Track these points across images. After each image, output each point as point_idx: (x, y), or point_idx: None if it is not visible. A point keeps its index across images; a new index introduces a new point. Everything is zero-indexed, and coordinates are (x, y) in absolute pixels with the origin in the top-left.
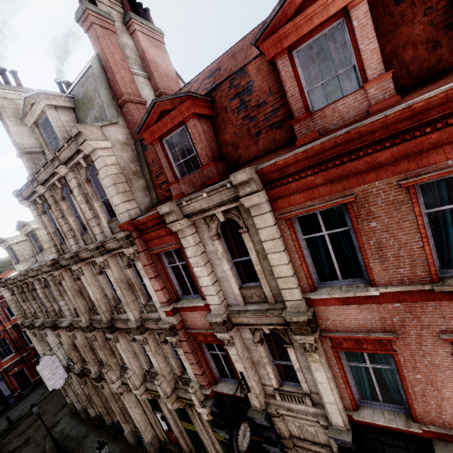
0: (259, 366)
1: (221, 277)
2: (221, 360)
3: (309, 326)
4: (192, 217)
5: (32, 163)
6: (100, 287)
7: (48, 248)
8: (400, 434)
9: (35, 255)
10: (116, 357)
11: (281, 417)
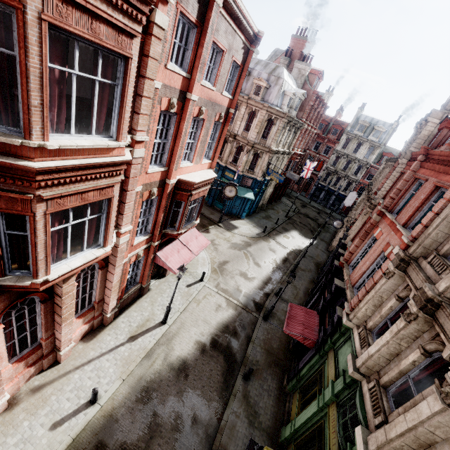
0: None
1: None
2: None
3: (370, 204)
4: None
5: None
6: None
7: None
8: (346, 249)
9: None
10: None
11: None
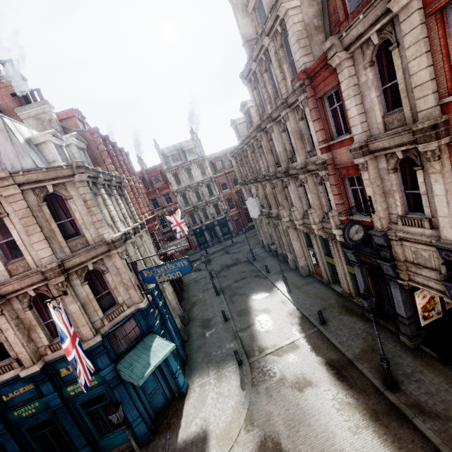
0: (389, 195)
1: (368, 109)
2: (359, 197)
3: (432, 130)
4: (350, 49)
5: (250, 50)
6: (282, 143)
7: (255, 122)
8: None
9: (248, 130)
10: (288, 202)
11: (399, 242)
